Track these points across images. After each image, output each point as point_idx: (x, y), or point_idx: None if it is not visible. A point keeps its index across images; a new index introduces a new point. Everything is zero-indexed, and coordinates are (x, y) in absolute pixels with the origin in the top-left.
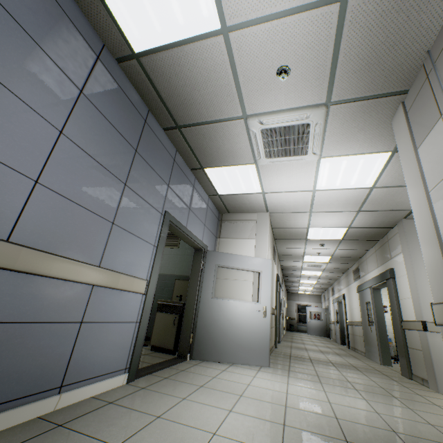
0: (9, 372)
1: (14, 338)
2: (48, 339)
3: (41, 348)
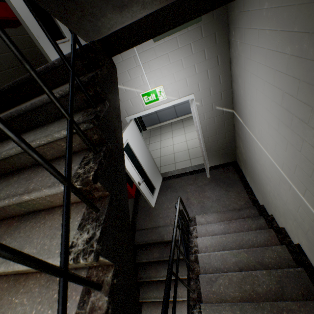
0: (184, 111)
1: (181, 107)
2: (187, 105)
3: (187, 107)
